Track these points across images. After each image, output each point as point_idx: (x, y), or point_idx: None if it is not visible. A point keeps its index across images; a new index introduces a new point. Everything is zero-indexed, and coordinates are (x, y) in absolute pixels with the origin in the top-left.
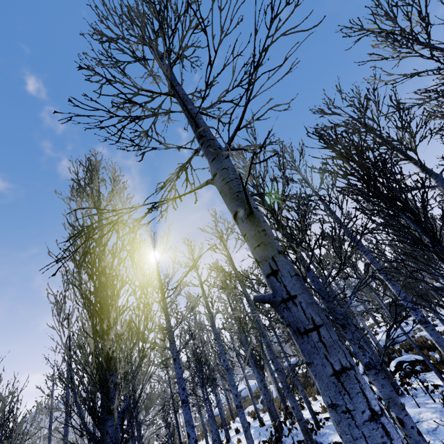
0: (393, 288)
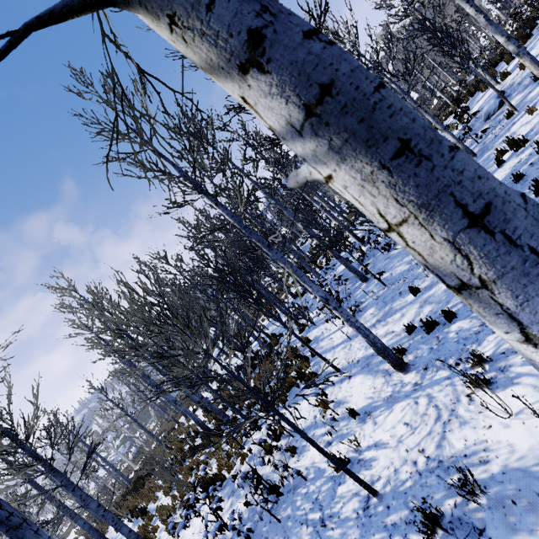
0: None
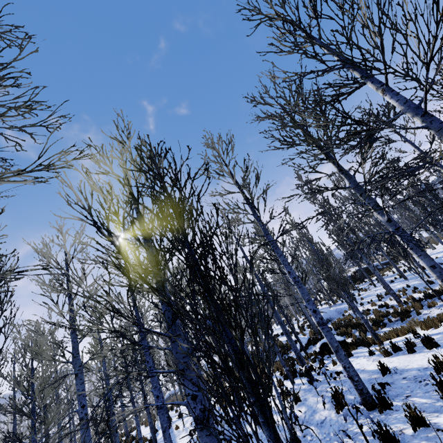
0: (299, 290)
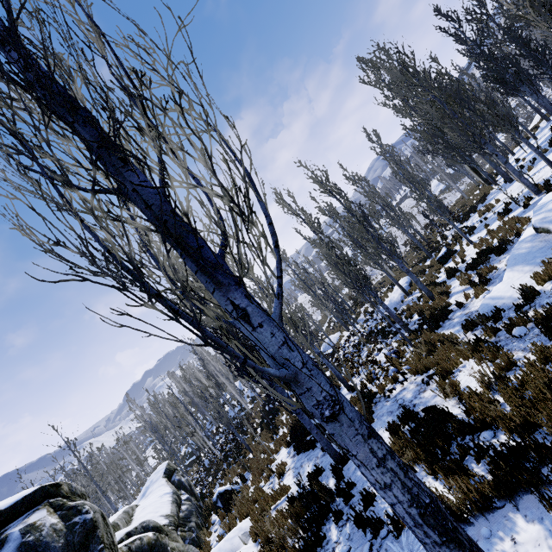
0: None
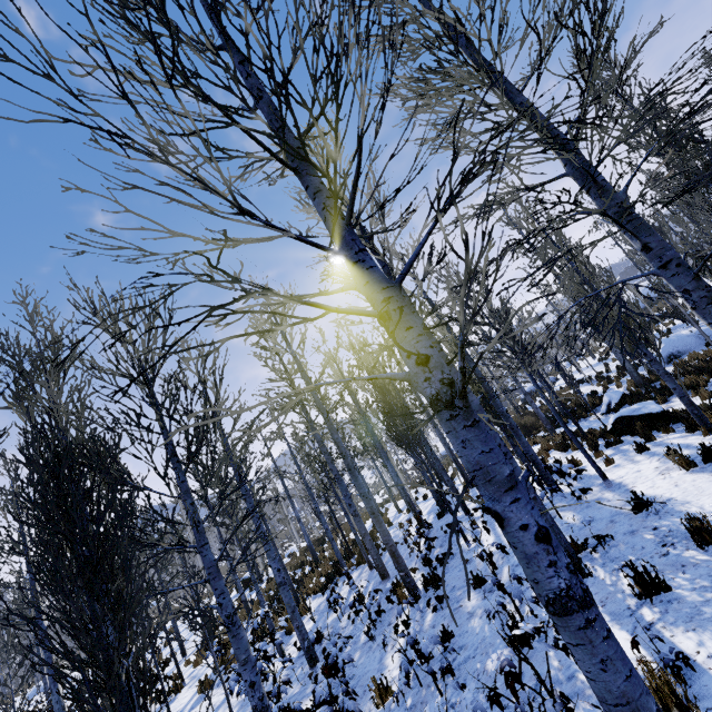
0: None
